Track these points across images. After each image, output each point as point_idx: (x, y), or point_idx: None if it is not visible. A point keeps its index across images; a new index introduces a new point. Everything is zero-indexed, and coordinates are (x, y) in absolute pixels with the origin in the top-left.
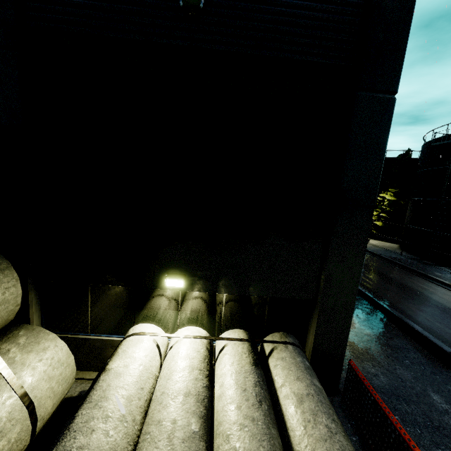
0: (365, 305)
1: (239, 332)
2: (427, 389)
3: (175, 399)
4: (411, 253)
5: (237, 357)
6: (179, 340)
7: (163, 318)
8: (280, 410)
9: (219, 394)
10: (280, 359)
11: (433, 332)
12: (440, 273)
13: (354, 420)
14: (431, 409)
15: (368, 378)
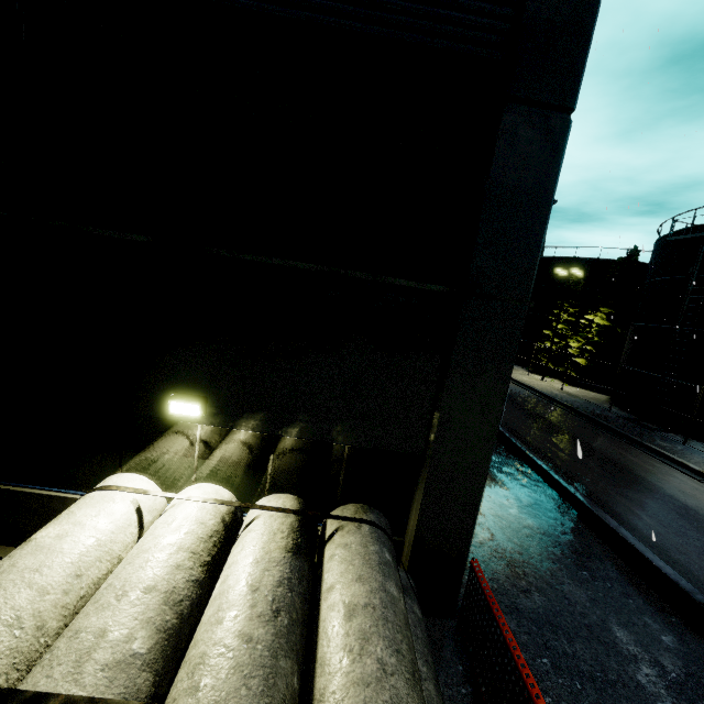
0: (535, 482)
1: (286, 498)
2: (609, 619)
3: (122, 597)
4: (625, 409)
5: (265, 537)
6: (178, 503)
7: (169, 468)
8: (316, 629)
9: (215, 595)
10: (343, 545)
11: (636, 530)
12: (667, 443)
13: (468, 660)
14: (609, 652)
15: (512, 594)
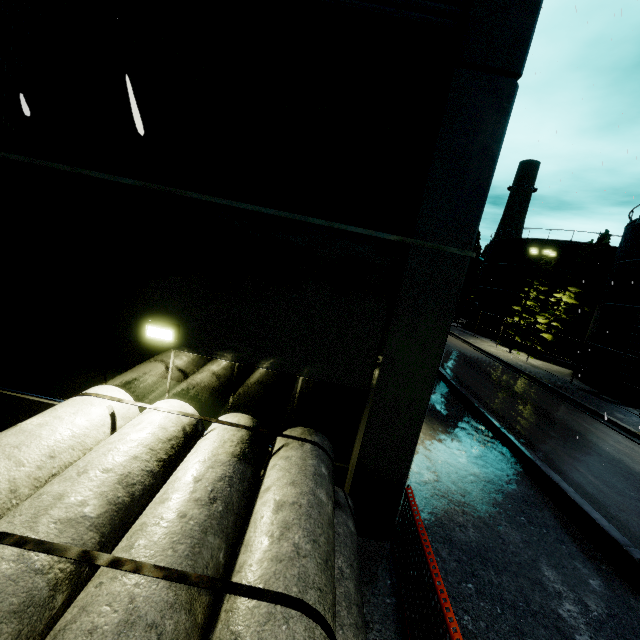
0: (488, 438)
1: (242, 417)
2: (539, 560)
3: (82, 473)
4: (587, 383)
5: (216, 444)
6: (146, 411)
7: (145, 387)
8: (248, 521)
9: (165, 484)
10: (284, 457)
11: (579, 487)
12: (623, 415)
13: (396, 575)
14: (534, 587)
15: (448, 527)
